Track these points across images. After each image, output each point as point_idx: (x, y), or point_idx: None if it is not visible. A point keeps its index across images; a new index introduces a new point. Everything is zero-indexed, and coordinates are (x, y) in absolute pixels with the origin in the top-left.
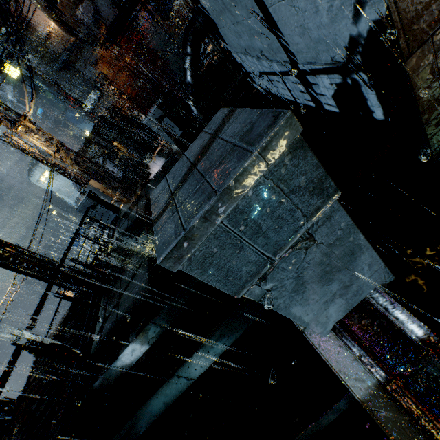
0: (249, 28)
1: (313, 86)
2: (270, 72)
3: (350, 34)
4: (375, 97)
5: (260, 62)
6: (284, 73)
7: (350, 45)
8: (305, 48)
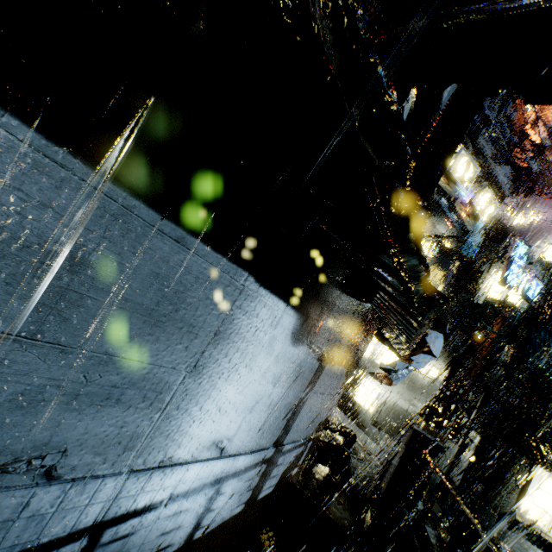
0: (259, 397)
1: (275, 468)
2: (178, 493)
3: (322, 419)
4: (304, 455)
5: (163, 476)
6: (248, 467)
7: (318, 425)
8: (302, 427)
